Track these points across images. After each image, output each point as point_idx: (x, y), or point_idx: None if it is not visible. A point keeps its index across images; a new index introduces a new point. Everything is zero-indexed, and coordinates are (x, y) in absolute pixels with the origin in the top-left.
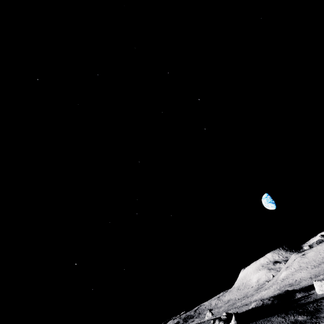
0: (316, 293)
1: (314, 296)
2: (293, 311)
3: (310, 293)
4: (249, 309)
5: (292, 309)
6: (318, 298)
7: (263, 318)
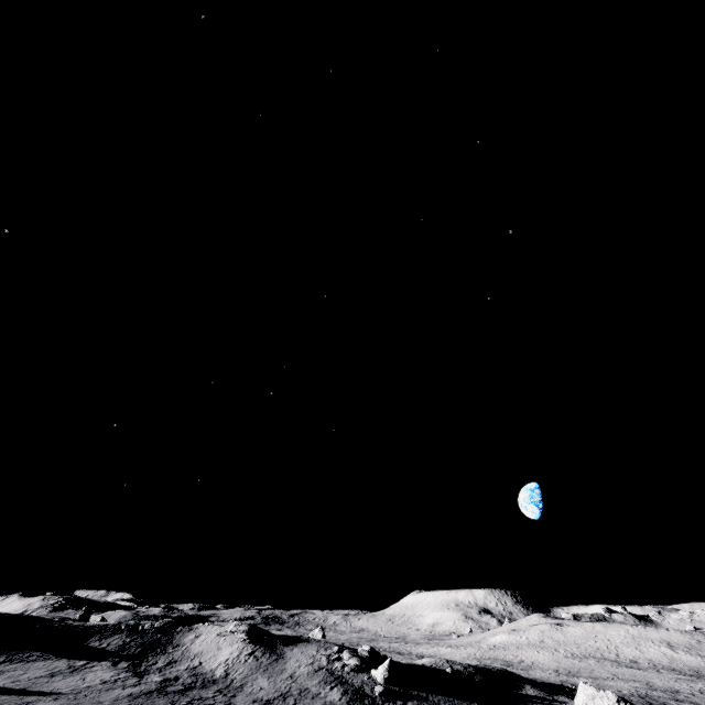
0: None
1: None
2: None
3: (557, 700)
4: (417, 665)
5: None
6: None
7: (446, 695)
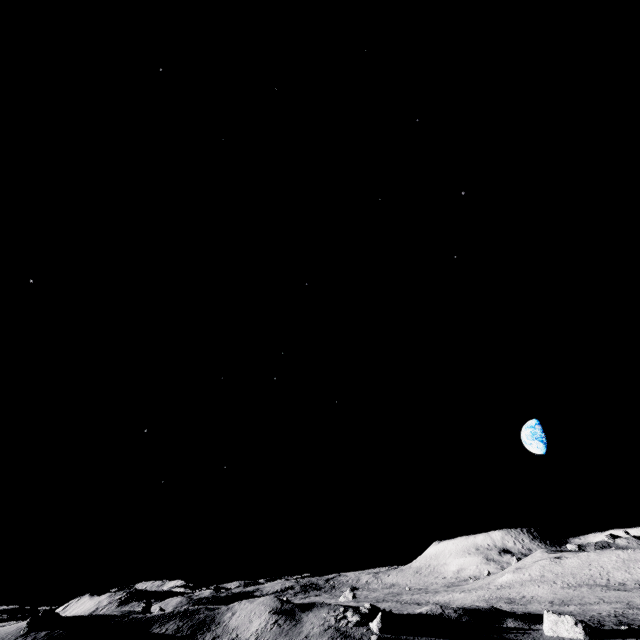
0: (543, 631)
1: (536, 636)
2: None
3: (532, 628)
4: (414, 614)
5: None
6: None
7: (429, 636)
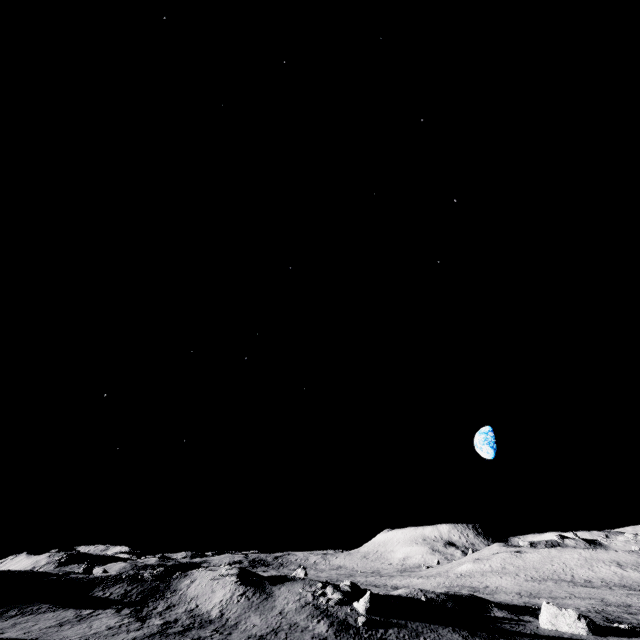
0: (537, 624)
1: (533, 628)
2: (487, 636)
3: (523, 619)
4: (394, 595)
5: (484, 631)
6: (541, 634)
7: (423, 621)
